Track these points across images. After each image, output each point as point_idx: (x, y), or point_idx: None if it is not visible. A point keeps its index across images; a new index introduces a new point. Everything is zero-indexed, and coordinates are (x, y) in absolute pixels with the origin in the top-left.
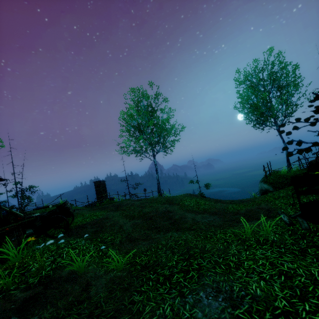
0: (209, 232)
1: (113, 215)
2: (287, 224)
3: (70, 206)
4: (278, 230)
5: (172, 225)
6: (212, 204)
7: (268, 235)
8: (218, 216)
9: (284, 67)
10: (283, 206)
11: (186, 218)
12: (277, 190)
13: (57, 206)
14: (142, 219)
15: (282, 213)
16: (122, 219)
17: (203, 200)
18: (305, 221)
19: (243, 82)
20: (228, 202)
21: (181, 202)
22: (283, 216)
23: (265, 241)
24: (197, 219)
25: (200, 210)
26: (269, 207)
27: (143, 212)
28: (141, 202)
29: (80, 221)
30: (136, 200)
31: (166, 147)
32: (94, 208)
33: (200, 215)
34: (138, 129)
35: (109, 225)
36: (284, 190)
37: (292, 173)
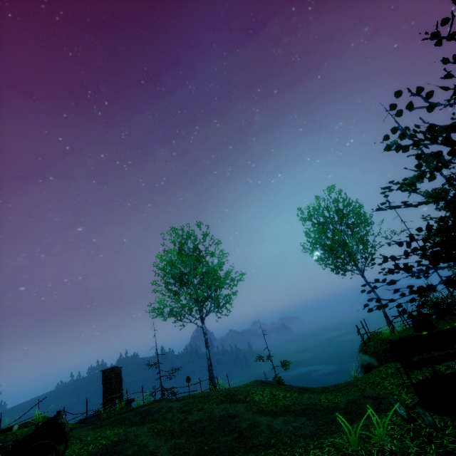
0: (296, 447)
1: (138, 433)
2: (406, 419)
3: (65, 421)
4: (396, 431)
5: (238, 441)
6: (296, 395)
7: (383, 442)
8: (308, 416)
9: (348, 204)
10: (395, 390)
11: (259, 426)
12: (383, 364)
13: (28, 425)
14: (188, 435)
15: (396, 402)
16: (153, 438)
17: (282, 390)
18: (427, 412)
19: (308, 220)
20: (318, 390)
21: (248, 397)
22: (398, 407)
23: (380, 455)
24: (276, 426)
25: (279, 408)
26: (378, 393)
27: (188, 422)
28: (184, 402)
29: (76, 452)
30: (175, 399)
31: (219, 305)
32: (100, 423)
33: (279, 417)
34: (180, 280)
35: (130, 454)
36: (392, 363)
37: (396, 335)
